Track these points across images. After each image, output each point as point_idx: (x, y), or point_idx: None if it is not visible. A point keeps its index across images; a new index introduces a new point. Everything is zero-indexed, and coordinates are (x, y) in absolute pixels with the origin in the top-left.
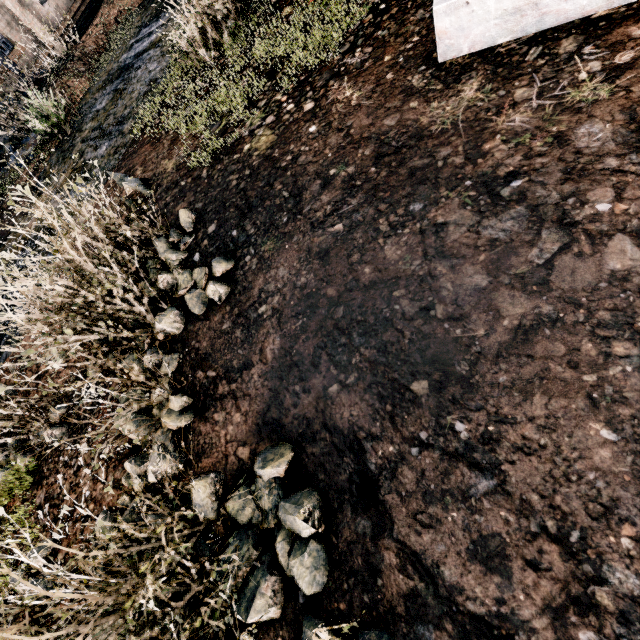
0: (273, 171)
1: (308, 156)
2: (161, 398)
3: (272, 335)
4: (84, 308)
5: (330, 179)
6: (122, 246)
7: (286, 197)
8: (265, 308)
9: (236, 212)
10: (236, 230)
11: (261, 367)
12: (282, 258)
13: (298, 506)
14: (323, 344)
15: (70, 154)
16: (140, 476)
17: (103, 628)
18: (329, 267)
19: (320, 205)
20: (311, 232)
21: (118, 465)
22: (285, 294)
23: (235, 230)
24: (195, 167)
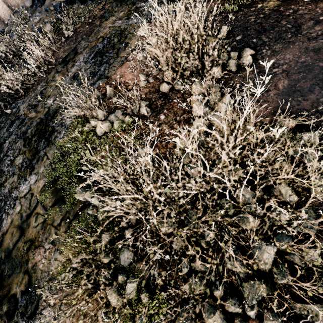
0: (280, 16)
1: (304, 11)
2: (215, 99)
3: (282, 80)
4: (155, 65)
5: (320, 21)
6: (177, 42)
7: (289, 27)
8: (277, 70)
9: (255, 32)
10: (255, 39)
11: (275, 91)
12: (288, 51)
13: (313, 131)
14: (316, 83)
15: (125, 3)
16: (206, 125)
17: (195, 170)
18: (320, 55)
19: (314, 31)
20: (308, 41)
21: (185, 123)
22: (291, 65)
23: (255, 39)
24: (224, 12)
